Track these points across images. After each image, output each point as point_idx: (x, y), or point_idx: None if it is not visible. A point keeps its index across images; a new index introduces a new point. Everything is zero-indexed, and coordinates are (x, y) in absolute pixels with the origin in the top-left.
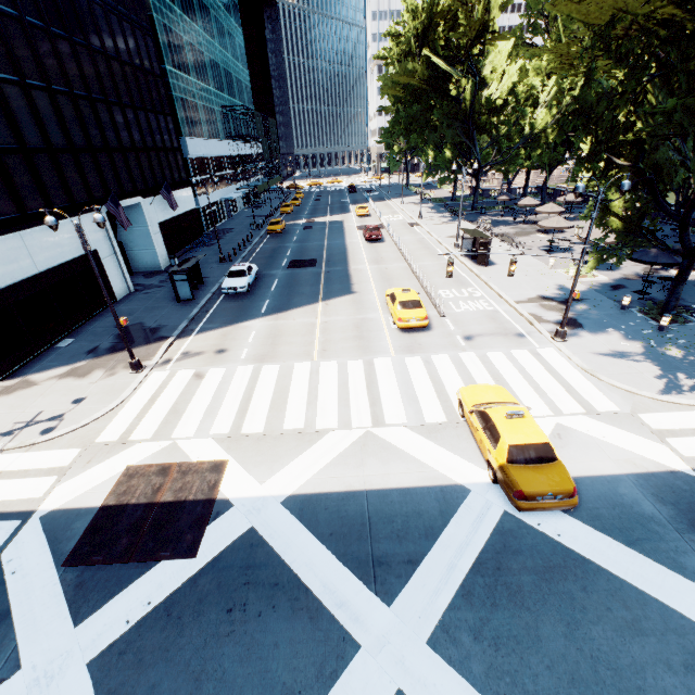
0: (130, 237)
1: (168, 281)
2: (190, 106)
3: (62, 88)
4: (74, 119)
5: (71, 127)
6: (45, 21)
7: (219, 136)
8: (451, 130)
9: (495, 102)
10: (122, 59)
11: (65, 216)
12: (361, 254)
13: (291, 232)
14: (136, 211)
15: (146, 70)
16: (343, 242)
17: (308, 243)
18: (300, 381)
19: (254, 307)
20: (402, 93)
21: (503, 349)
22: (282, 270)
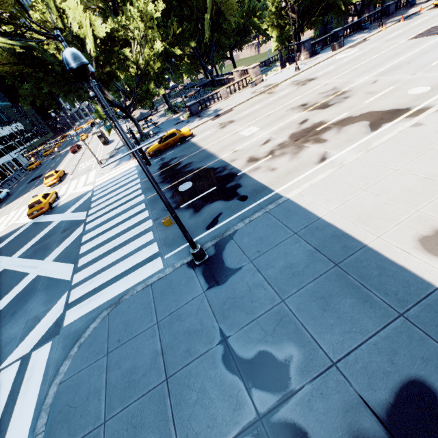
0: None
1: None
2: None
3: None
4: None
5: None
6: None
7: None
8: None
9: None
10: None
11: None
12: (65, 162)
13: (43, 165)
14: None
15: None
16: (63, 159)
17: (46, 167)
18: (0, 222)
19: (0, 207)
20: None
21: (80, 177)
22: (24, 186)
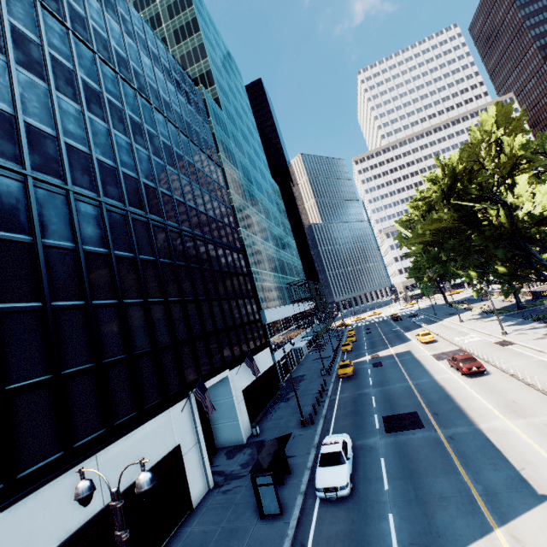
0: (217, 410)
1: (250, 465)
2: (266, 288)
3: (176, 298)
4: (181, 319)
5: (177, 326)
6: (173, 259)
7: (286, 302)
8: (501, 248)
9: (542, 214)
10: (222, 270)
11: (154, 415)
12: (474, 398)
13: (362, 373)
14: (223, 383)
15: (238, 273)
16: (433, 380)
17: (390, 386)
18: None
19: (375, 540)
20: (429, 237)
21: None
22: (381, 437)
